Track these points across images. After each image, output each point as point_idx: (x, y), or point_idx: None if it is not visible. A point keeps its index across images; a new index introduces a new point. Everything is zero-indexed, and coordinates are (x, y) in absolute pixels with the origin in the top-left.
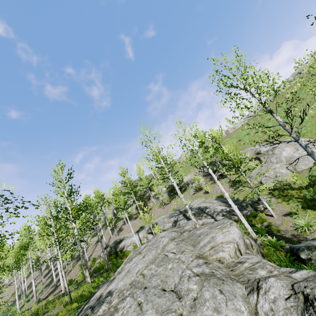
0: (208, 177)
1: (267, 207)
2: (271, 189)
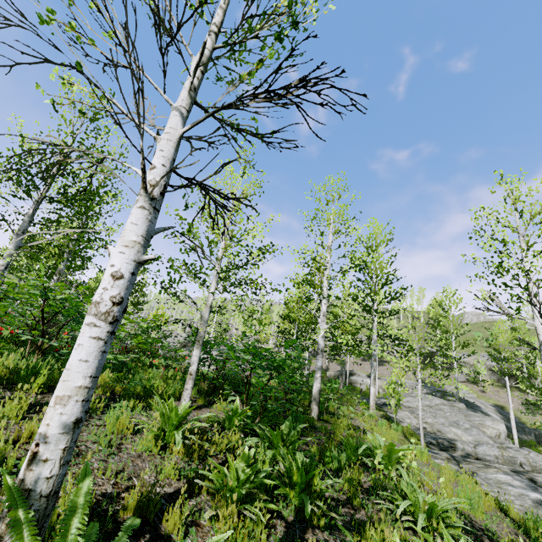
0: (496, 375)
1: None
2: None
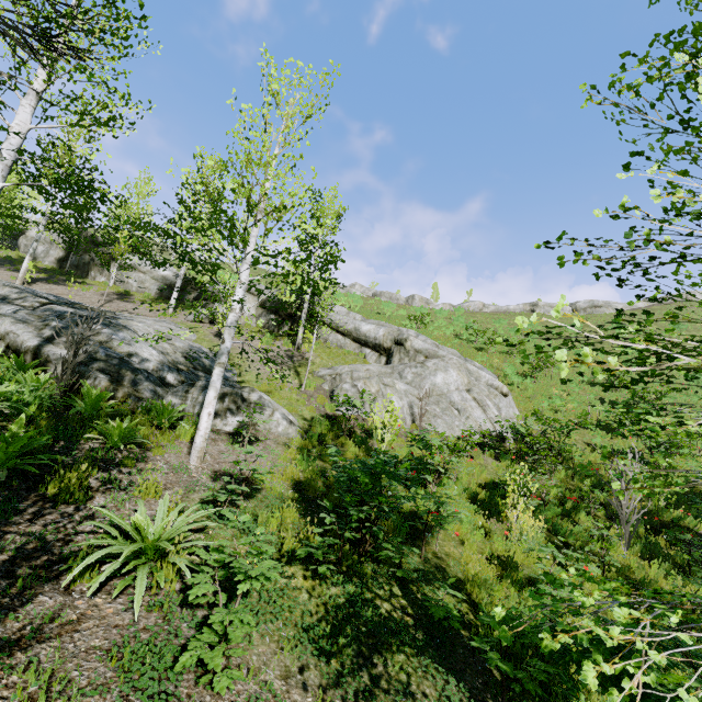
0: (267, 316)
1: (204, 415)
2: (330, 416)
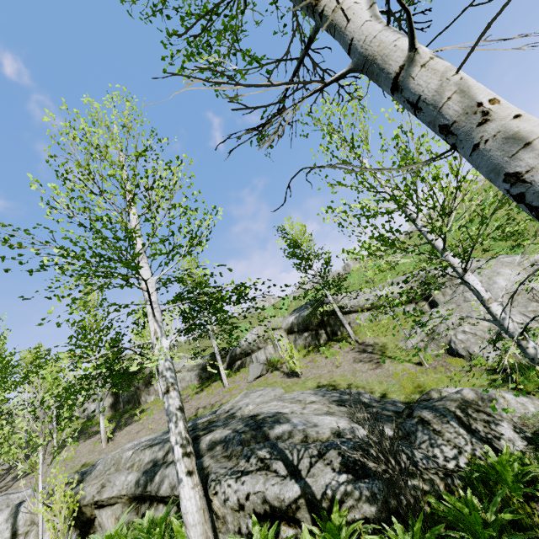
0: (301, 336)
1: None
2: (495, 370)
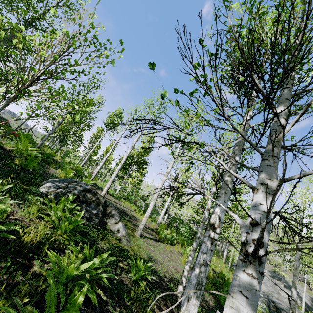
0: None
1: None
2: None
